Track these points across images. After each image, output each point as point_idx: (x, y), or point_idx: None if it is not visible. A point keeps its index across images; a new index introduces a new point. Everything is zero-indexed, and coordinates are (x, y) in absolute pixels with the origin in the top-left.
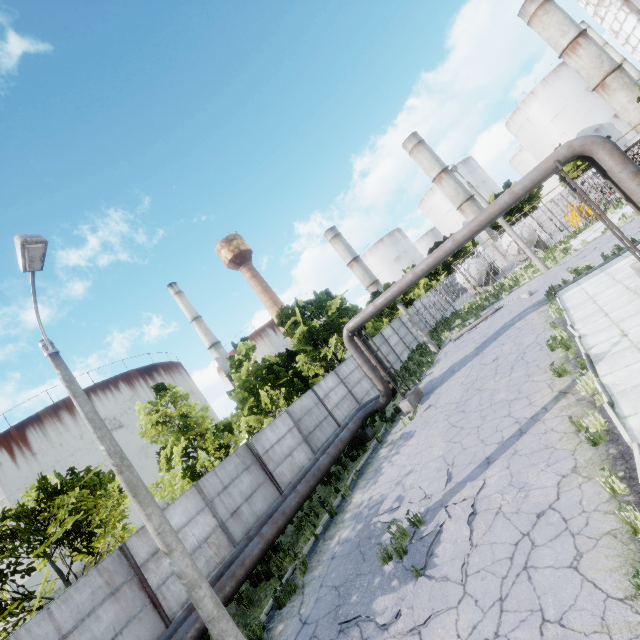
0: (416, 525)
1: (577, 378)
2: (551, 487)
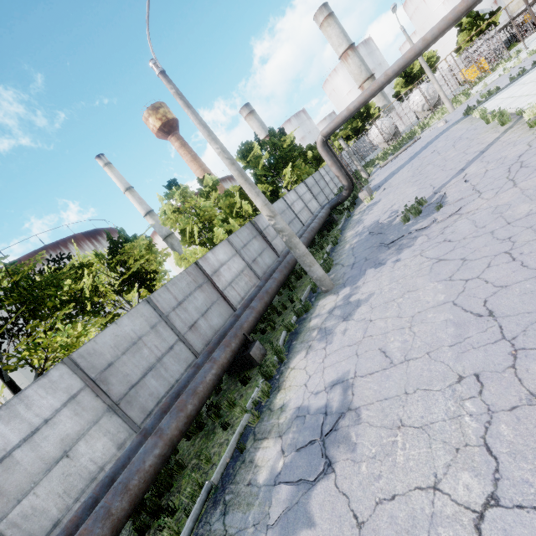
0: (421, 205)
1: (518, 120)
2: (523, 147)
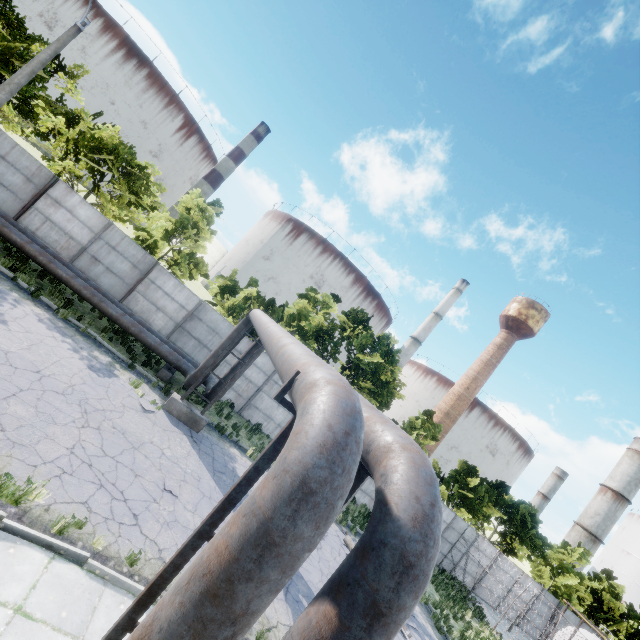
0: None
1: None
2: None
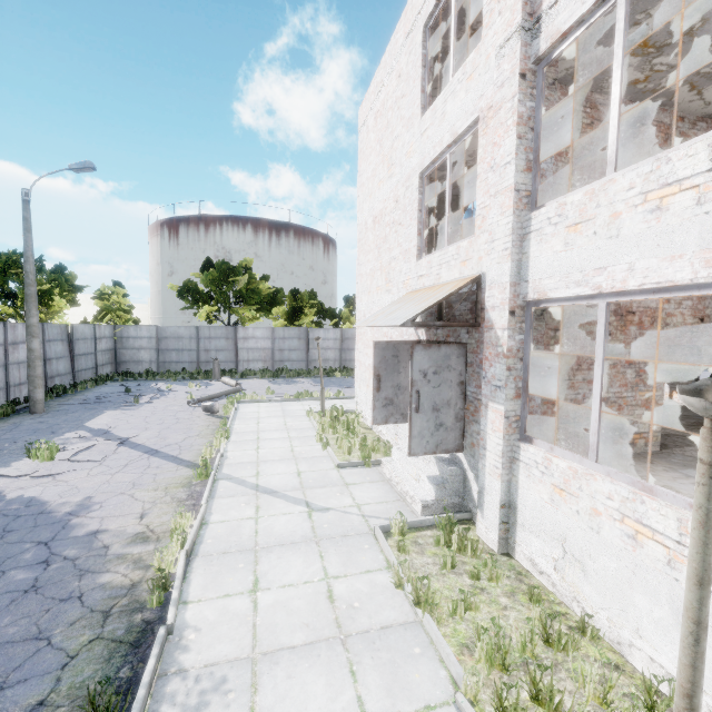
0: None
1: None
2: None
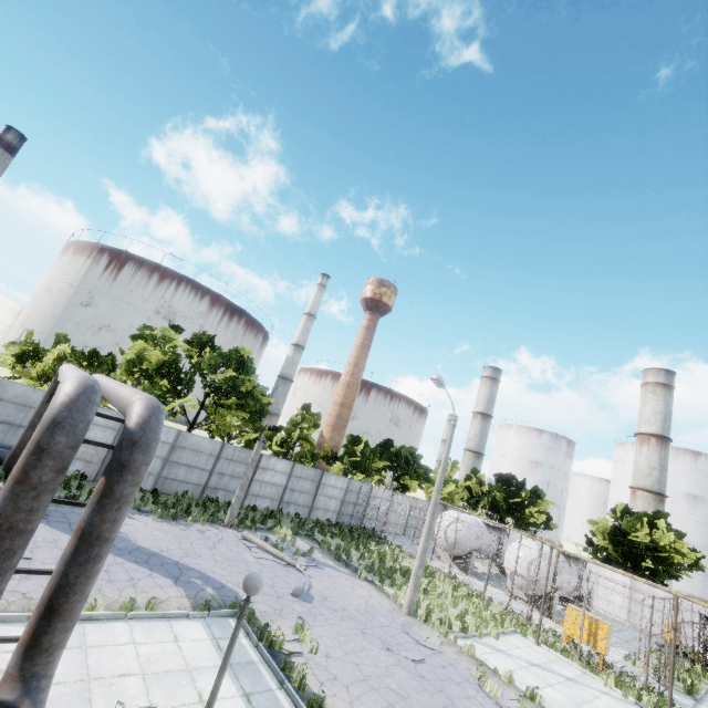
0: None
1: None
2: None
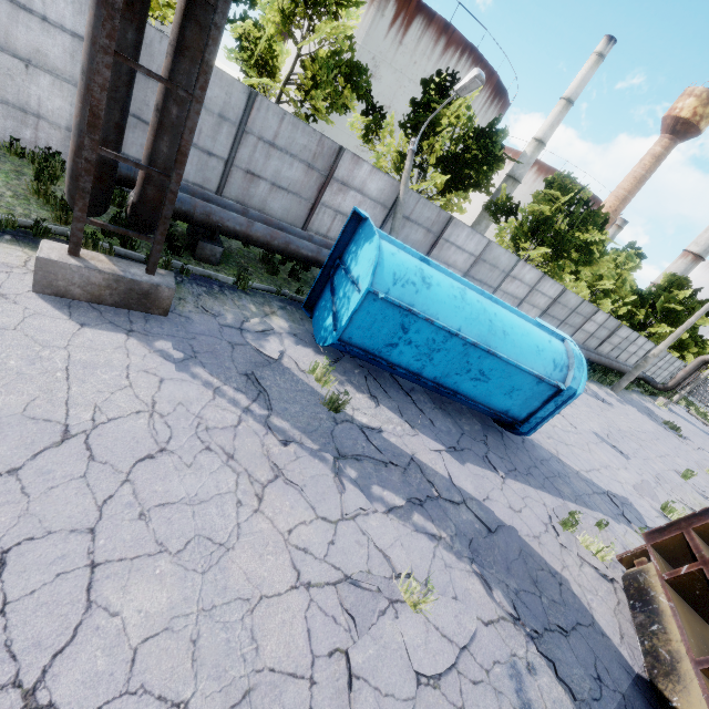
0: (676, 430)
1: None
2: None
